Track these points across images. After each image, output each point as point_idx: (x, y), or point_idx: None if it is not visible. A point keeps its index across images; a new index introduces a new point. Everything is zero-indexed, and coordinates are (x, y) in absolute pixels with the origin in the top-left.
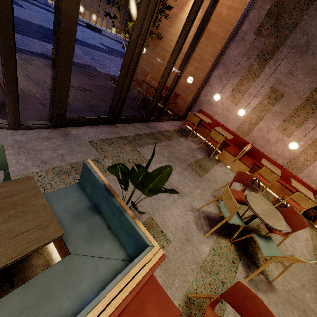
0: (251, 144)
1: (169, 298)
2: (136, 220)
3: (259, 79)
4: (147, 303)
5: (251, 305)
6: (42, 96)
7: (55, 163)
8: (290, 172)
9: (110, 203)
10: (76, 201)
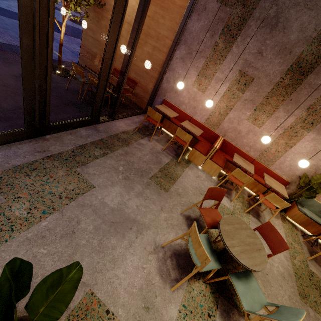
0: (222, 137)
1: None
2: None
3: (226, 61)
4: None
5: None
6: None
7: None
8: (263, 165)
9: None
10: None
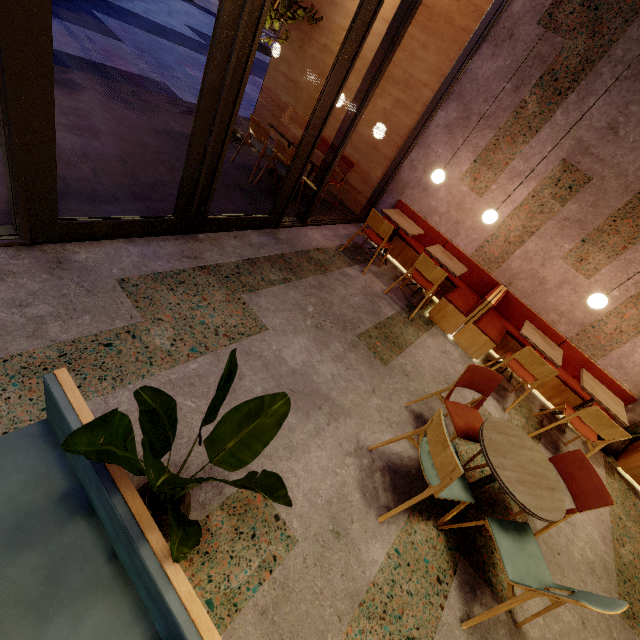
0: (504, 286)
1: None
2: (170, 565)
3: (538, 139)
4: None
5: None
6: None
7: (15, 345)
8: (582, 354)
9: (106, 507)
10: (24, 481)
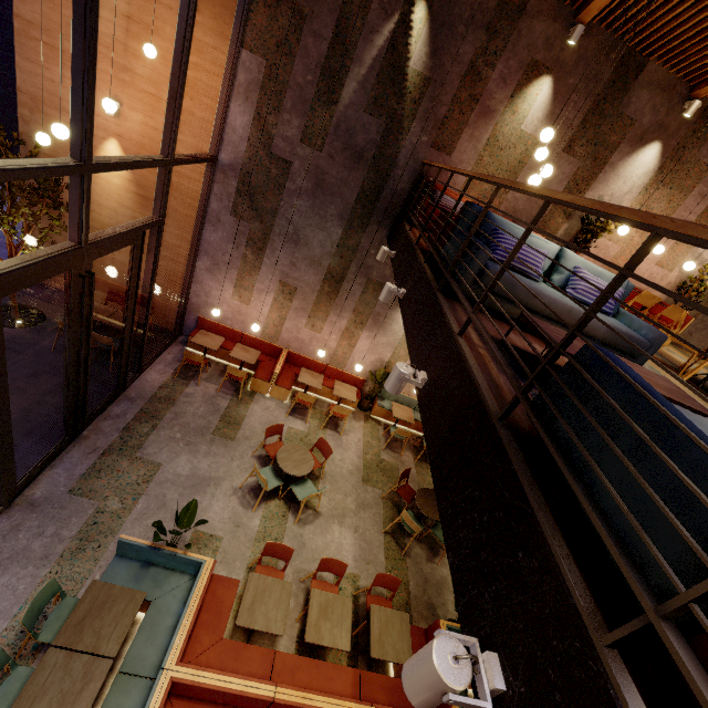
0: (286, 349)
1: (230, 578)
2: (187, 553)
3: (262, 272)
4: (217, 590)
5: (278, 549)
6: None
7: (58, 549)
8: (336, 369)
9: (162, 555)
10: (127, 570)
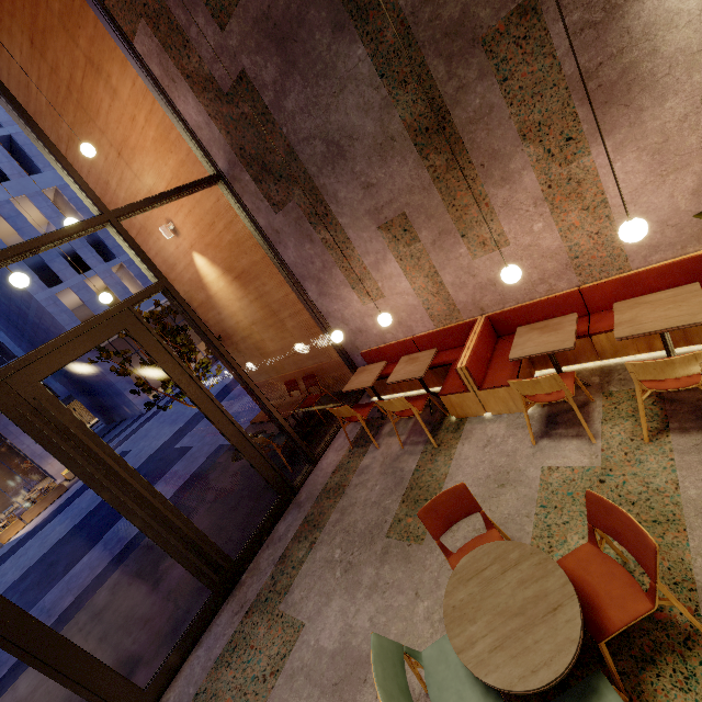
0: (482, 315)
1: None
2: None
3: (354, 240)
4: None
5: None
6: (131, 651)
7: None
8: (609, 281)
9: None
10: None
